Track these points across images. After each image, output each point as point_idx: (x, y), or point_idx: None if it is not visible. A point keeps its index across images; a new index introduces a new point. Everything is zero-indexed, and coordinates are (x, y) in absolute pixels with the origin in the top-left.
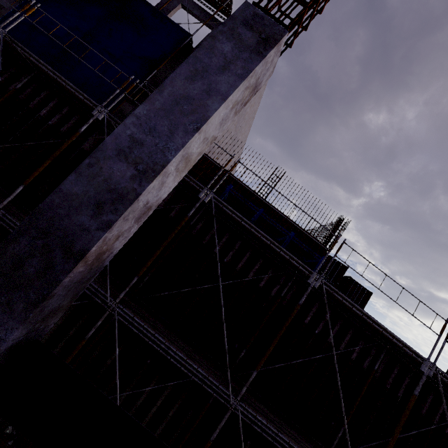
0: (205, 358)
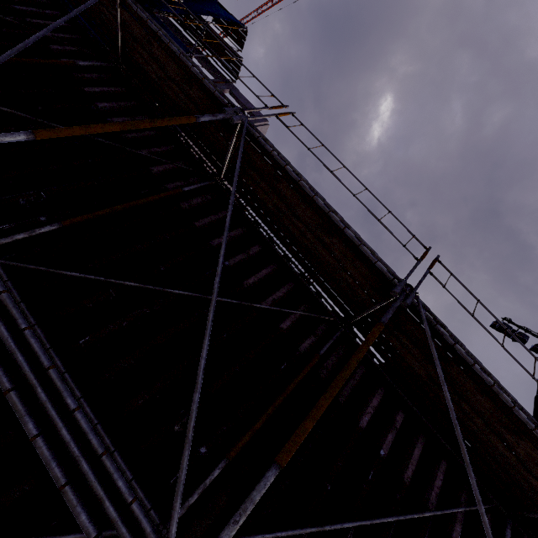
0: None
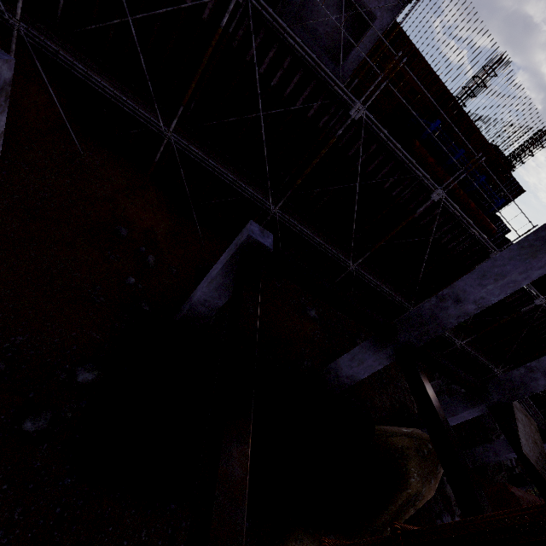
0: (391, 284)
